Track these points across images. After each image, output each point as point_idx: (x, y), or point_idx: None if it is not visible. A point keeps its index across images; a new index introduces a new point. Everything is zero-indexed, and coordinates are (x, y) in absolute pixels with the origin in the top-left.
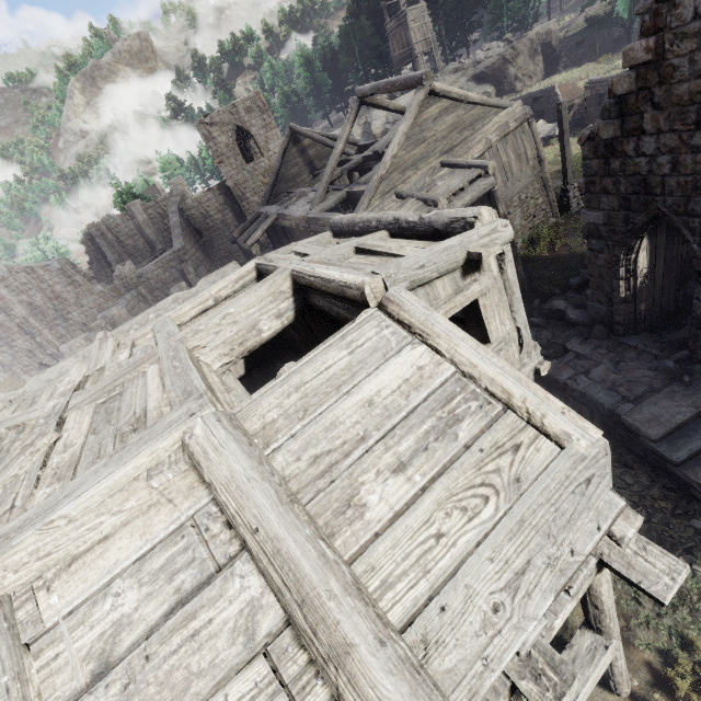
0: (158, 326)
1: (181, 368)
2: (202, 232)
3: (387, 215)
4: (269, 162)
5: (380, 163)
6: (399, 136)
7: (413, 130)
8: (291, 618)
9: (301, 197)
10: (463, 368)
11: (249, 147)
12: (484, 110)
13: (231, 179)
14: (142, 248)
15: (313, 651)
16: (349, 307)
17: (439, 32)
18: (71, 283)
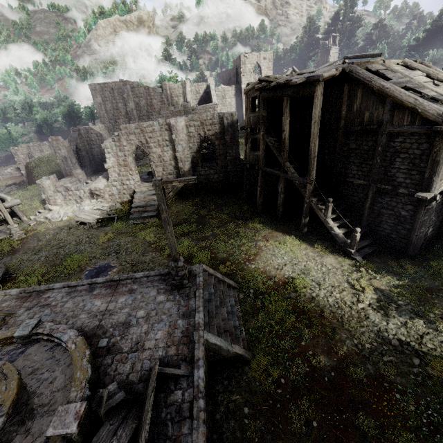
0: None
1: None
2: None
3: None
4: None
5: None
6: None
7: None
8: (428, 73)
9: None
10: (437, 71)
11: None
12: None
13: (244, 84)
14: (180, 104)
15: (433, 75)
16: None
17: None
18: (161, 101)
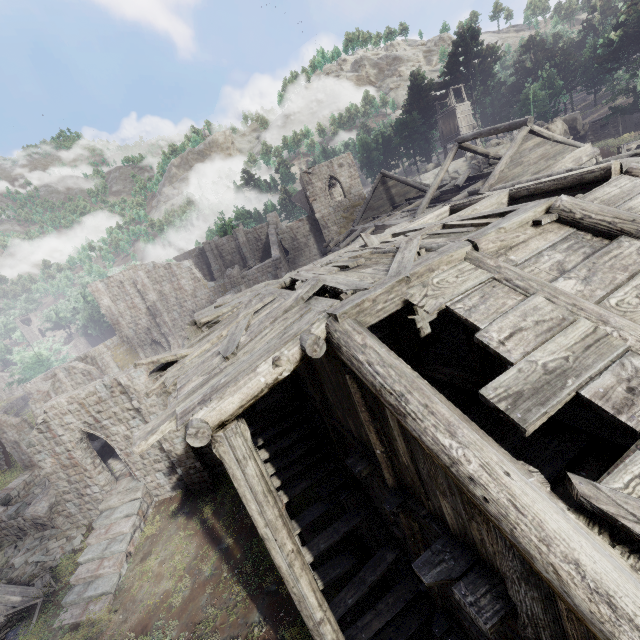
0: (402, 230)
1: (486, 212)
2: (286, 252)
3: (557, 171)
4: (350, 202)
5: (490, 176)
6: (506, 158)
7: (515, 156)
8: None
9: (393, 216)
10: None
11: (330, 193)
12: (564, 147)
13: (319, 212)
14: (237, 262)
15: None
16: (579, 192)
17: (477, 122)
18: (193, 278)
